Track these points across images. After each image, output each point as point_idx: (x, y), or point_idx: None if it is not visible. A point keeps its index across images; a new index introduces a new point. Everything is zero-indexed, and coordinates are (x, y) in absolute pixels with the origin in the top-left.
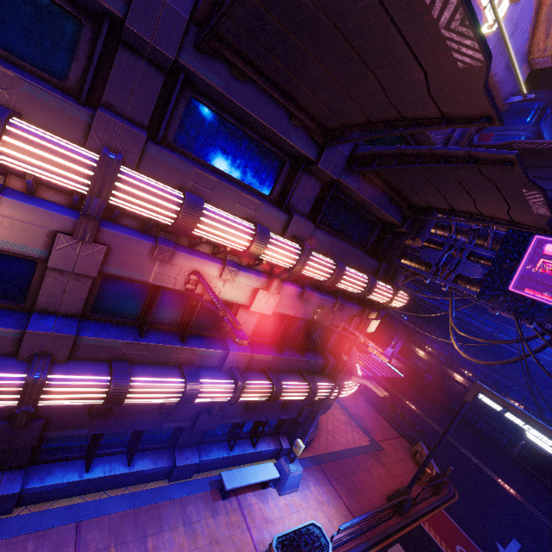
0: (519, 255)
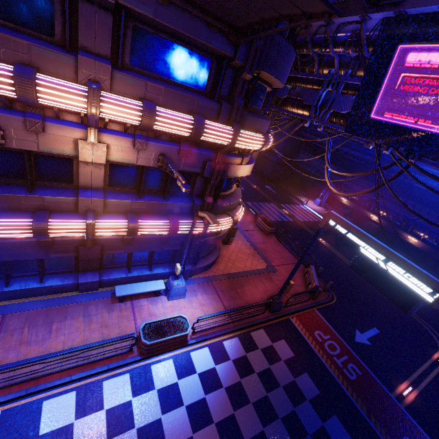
0: (382, 75)
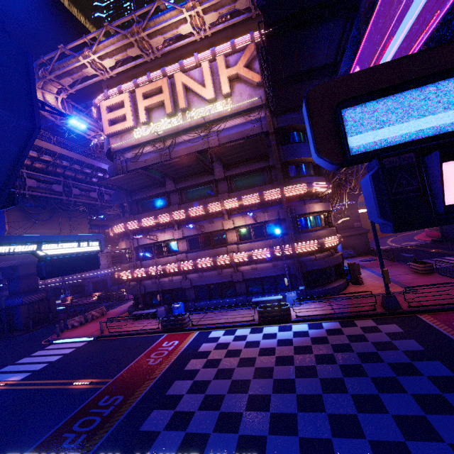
0: None
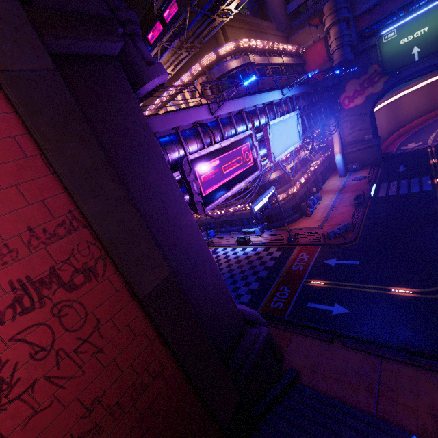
0: None
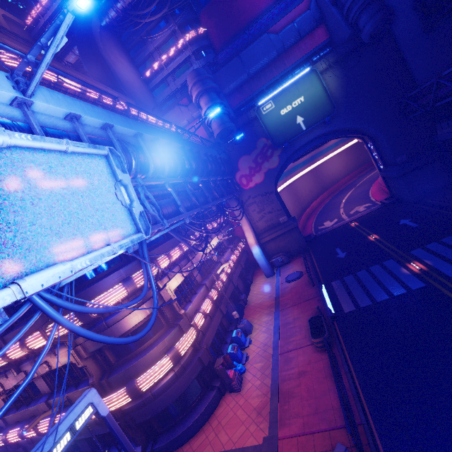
0: None
